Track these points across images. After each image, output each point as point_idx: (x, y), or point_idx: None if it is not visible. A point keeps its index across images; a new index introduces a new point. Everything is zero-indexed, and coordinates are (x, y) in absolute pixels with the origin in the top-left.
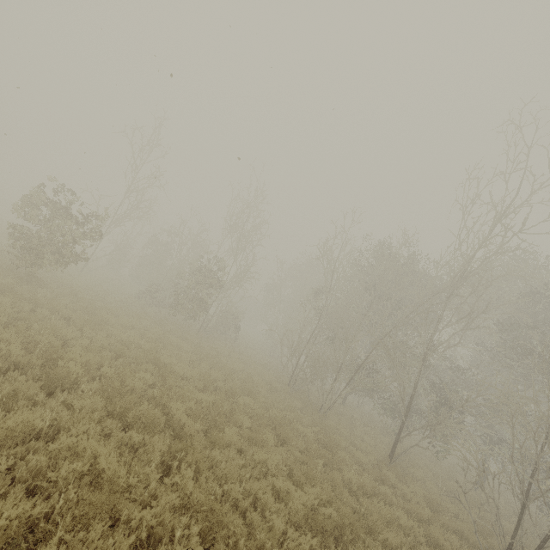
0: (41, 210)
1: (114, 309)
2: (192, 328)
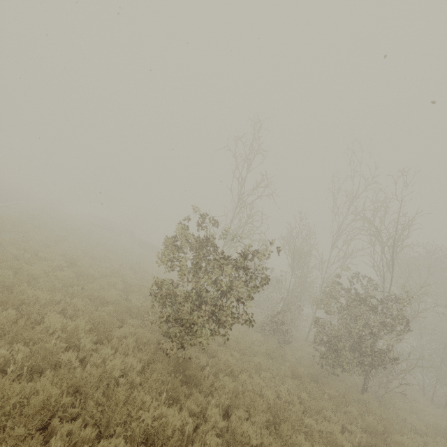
0: (184, 253)
1: (281, 393)
2: (350, 384)
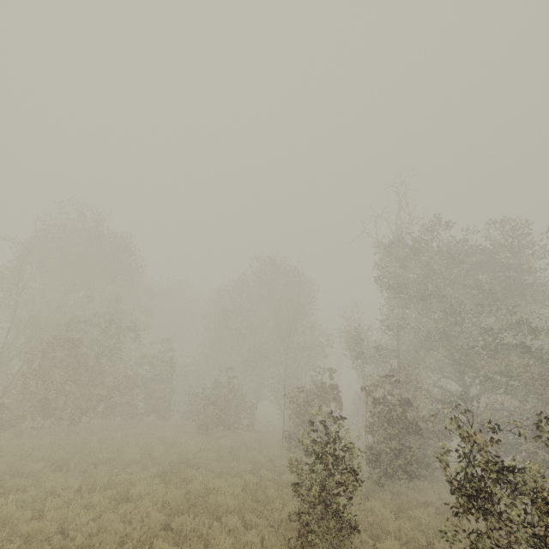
0: None
1: None
2: None
